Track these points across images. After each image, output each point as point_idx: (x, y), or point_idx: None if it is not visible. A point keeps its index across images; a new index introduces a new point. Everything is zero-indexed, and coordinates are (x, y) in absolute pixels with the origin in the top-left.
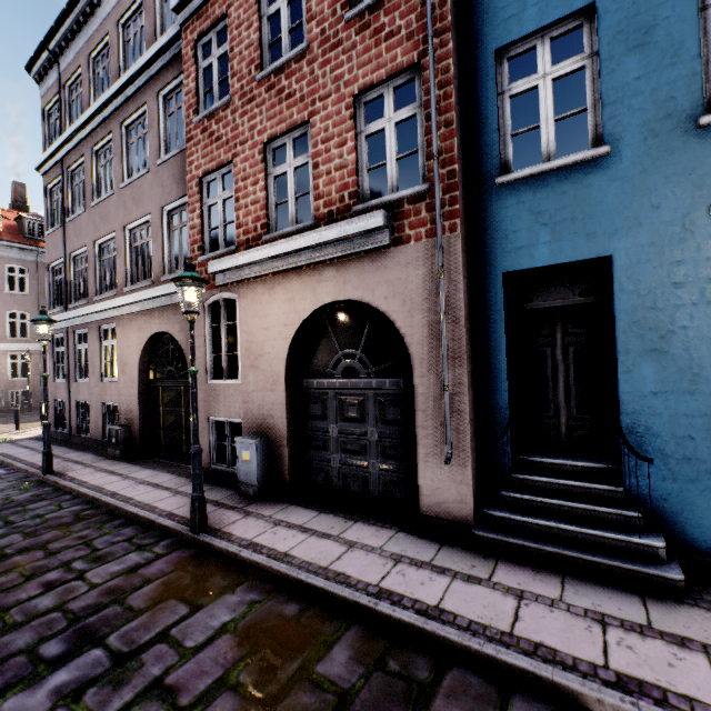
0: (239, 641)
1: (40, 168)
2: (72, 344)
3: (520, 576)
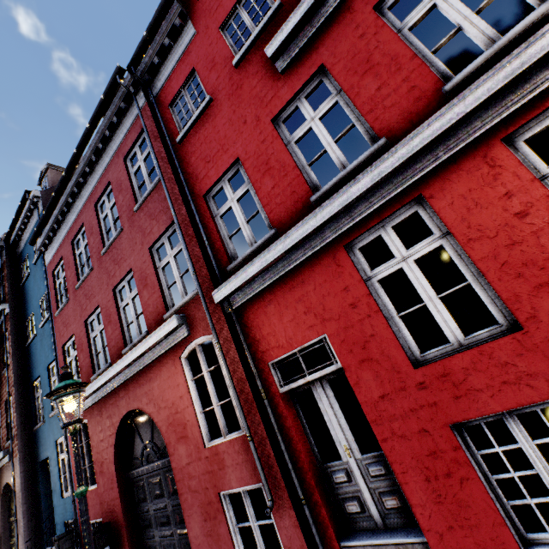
0: None
1: None
2: None
3: None
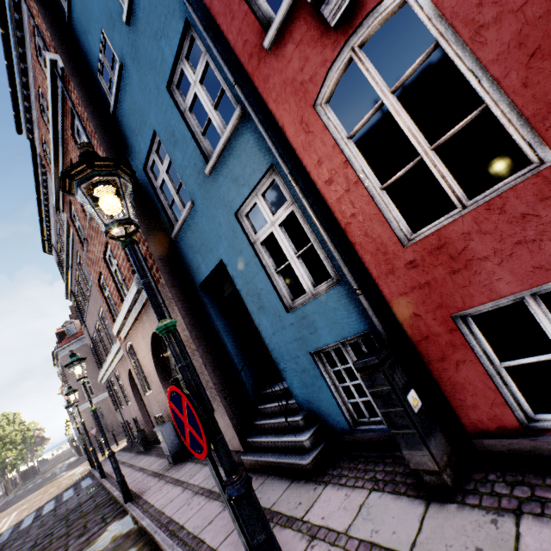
0: None
1: (68, 297)
2: (112, 388)
3: None
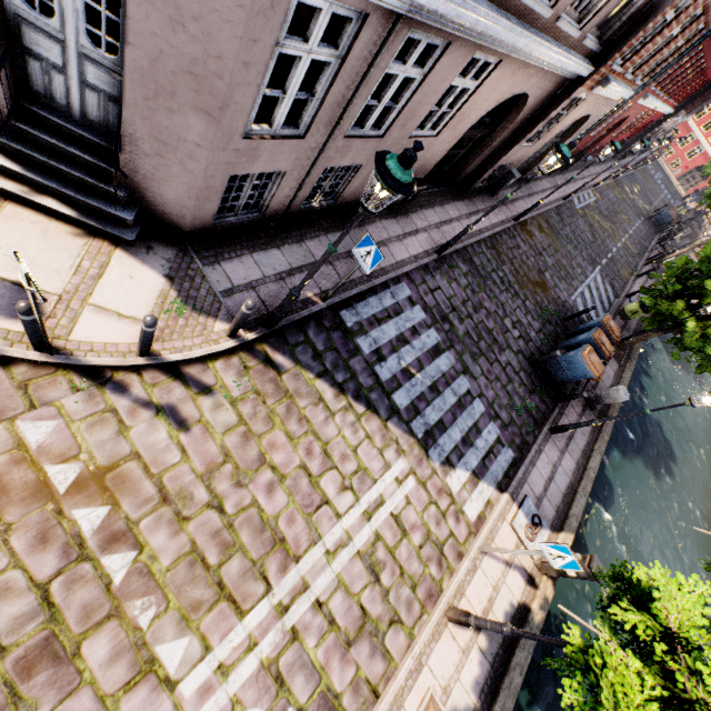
0: (541, 234)
1: None
2: (385, 64)
3: (533, 188)
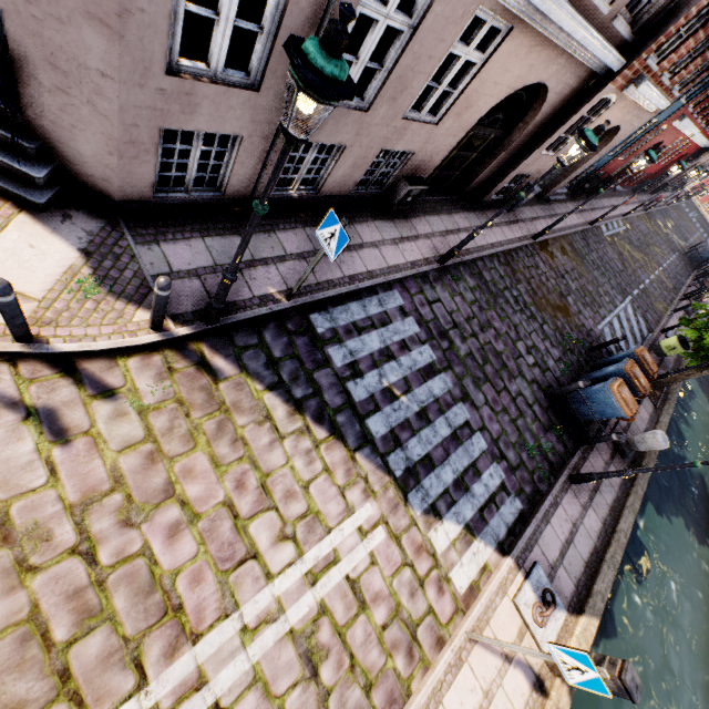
0: (564, 256)
1: None
2: None
3: (556, 209)
